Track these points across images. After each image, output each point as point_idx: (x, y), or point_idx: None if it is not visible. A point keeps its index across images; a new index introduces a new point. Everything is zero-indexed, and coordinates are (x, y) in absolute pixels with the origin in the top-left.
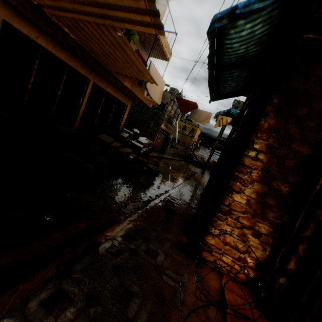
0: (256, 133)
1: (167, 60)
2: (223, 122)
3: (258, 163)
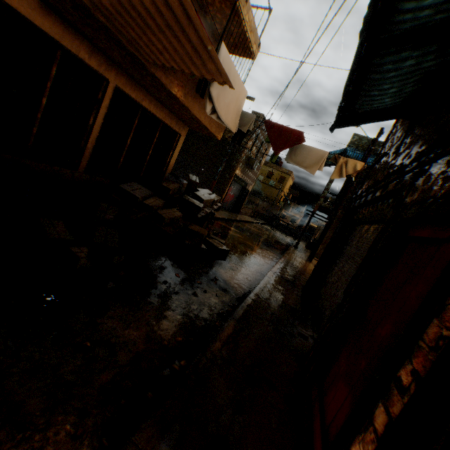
0: None
1: (252, 56)
2: (347, 169)
3: None
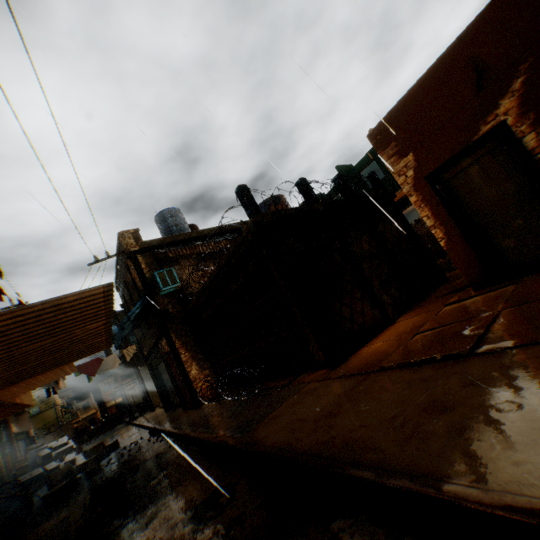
0: (178, 349)
1: None
2: (131, 352)
3: (188, 357)
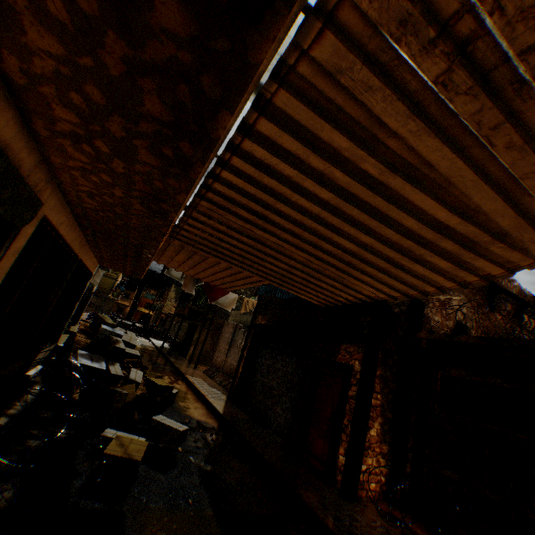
0: (375, 379)
1: None
2: (249, 306)
3: (378, 402)
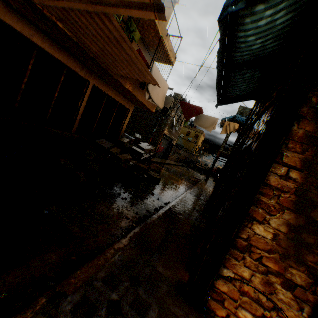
0: (286, 142)
1: (172, 64)
2: (229, 128)
3: (289, 184)
